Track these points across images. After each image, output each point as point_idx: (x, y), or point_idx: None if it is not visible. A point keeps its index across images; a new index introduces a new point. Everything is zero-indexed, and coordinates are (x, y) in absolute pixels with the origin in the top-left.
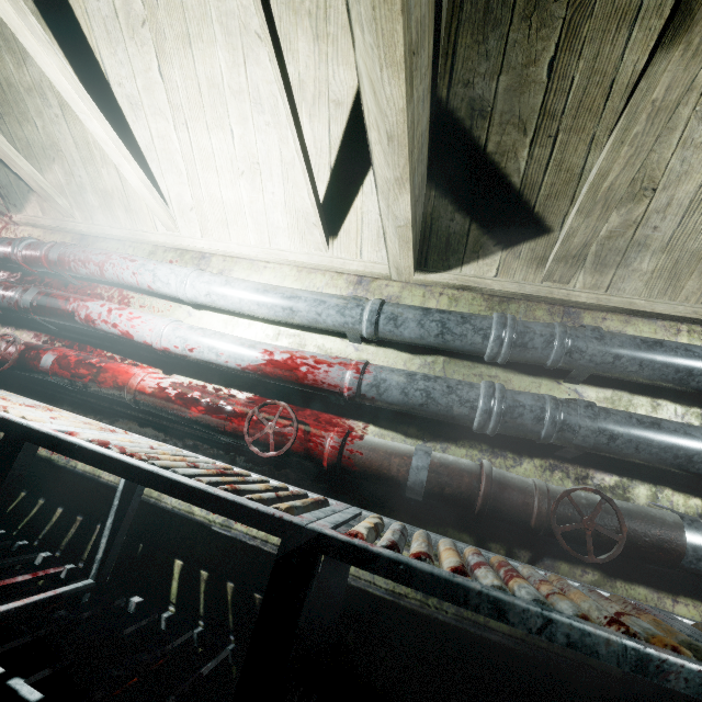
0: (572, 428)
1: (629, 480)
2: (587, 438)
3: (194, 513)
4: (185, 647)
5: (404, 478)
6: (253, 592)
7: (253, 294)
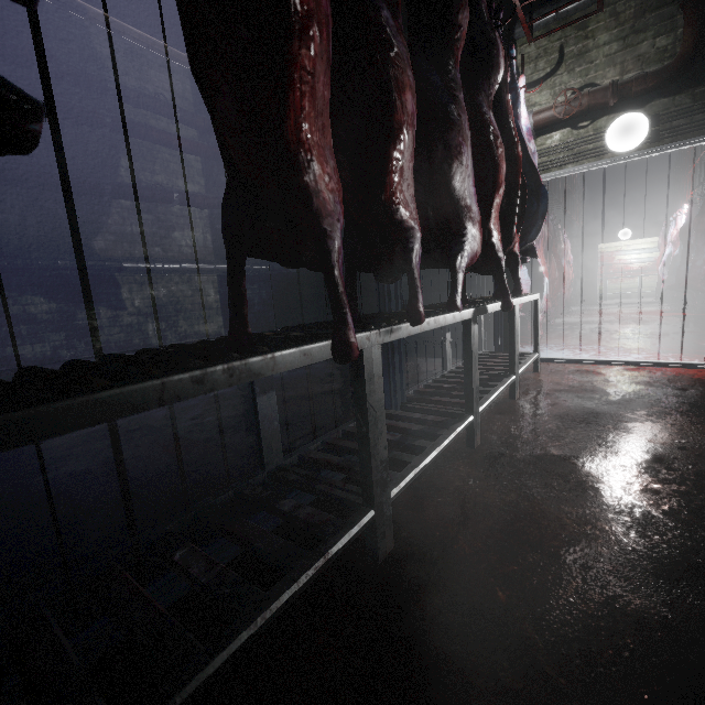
0: None
1: None
2: None
3: (646, 282)
4: (652, 296)
5: None
6: None
7: (648, 251)
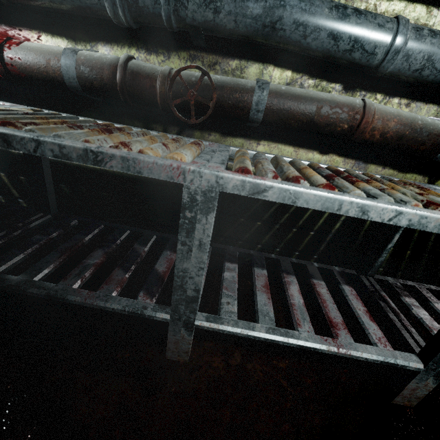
0: (184, 4)
1: (246, 62)
2: (195, 14)
3: None
4: None
5: (61, 78)
6: (19, 177)
7: None
